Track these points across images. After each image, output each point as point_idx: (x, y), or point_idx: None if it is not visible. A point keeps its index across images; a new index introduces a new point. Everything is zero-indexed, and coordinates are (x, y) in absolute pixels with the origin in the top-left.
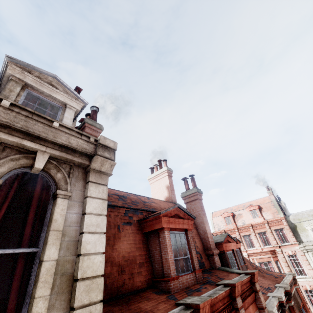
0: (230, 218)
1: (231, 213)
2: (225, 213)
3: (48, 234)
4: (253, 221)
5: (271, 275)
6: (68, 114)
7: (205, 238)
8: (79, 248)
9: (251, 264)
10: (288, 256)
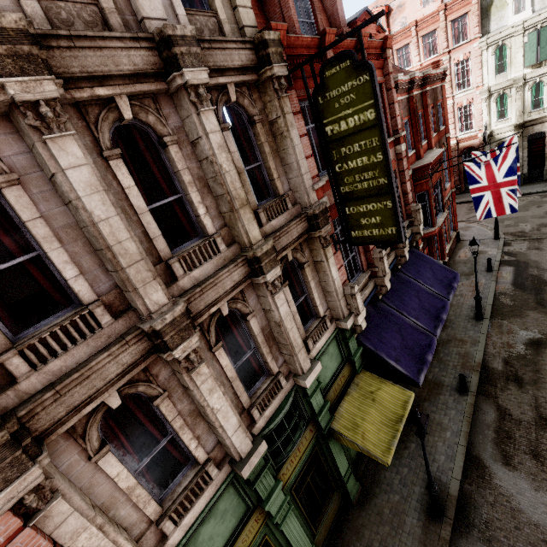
0: (382, 20)
1: (384, 8)
2: (374, 11)
3: None
4: (421, 15)
5: None
6: None
7: (334, 14)
8: None
9: (393, 67)
10: (457, 64)
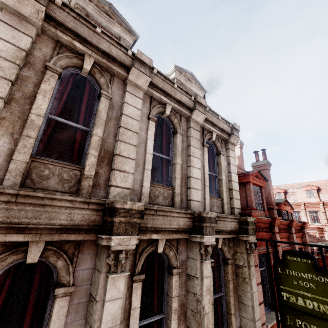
0: (281, 194)
1: (283, 190)
2: (277, 189)
3: (220, 170)
4: (307, 200)
5: (315, 238)
6: None
7: (268, 197)
8: (230, 178)
9: None
10: None
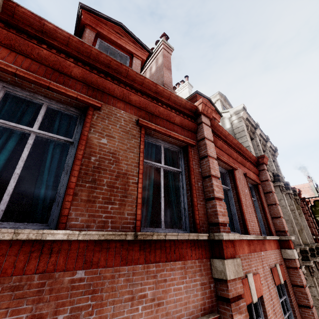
0: None
1: None
2: None
3: (276, 168)
4: None
5: None
6: None
7: None
8: (280, 172)
9: None
10: None
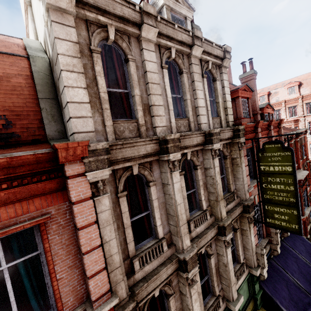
0: (265, 97)
1: (267, 92)
2: (261, 93)
3: (217, 94)
4: (288, 98)
5: (289, 129)
6: (189, 25)
7: (254, 105)
8: (225, 99)
9: None
10: (309, 123)
